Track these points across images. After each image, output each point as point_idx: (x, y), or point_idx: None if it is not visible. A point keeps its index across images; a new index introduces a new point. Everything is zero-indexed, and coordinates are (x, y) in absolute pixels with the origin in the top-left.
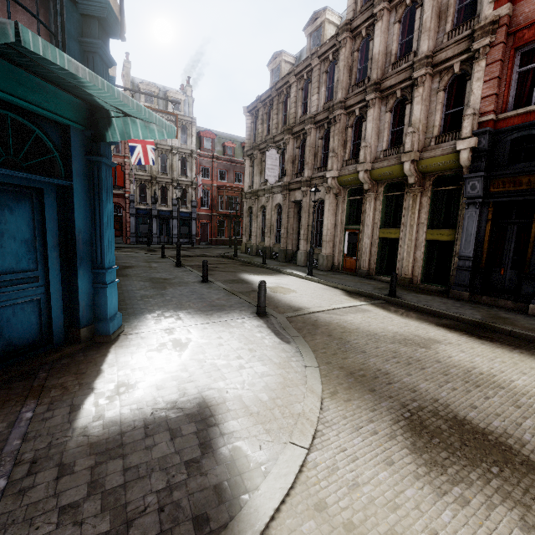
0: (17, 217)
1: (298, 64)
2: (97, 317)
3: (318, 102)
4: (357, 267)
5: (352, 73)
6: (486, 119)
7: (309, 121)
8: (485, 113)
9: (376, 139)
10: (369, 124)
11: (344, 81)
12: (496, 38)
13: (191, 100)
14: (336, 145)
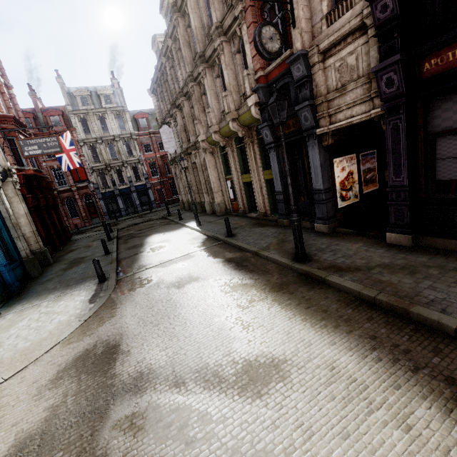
0: None
1: (162, 47)
2: None
3: (182, 77)
4: (238, 209)
5: (191, 47)
6: (257, 76)
7: (179, 96)
8: (257, 70)
9: (216, 102)
10: (208, 92)
11: (187, 57)
12: (245, 2)
13: (119, 91)
14: (197, 113)
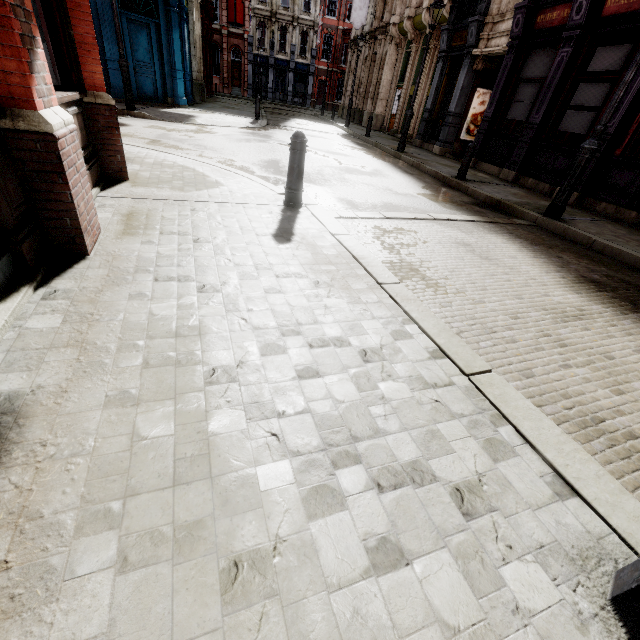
0: (142, 37)
1: None
2: (175, 95)
3: None
4: (393, 127)
5: None
6: None
7: None
8: None
9: None
10: None
11: None
12: None
13: None
14: None
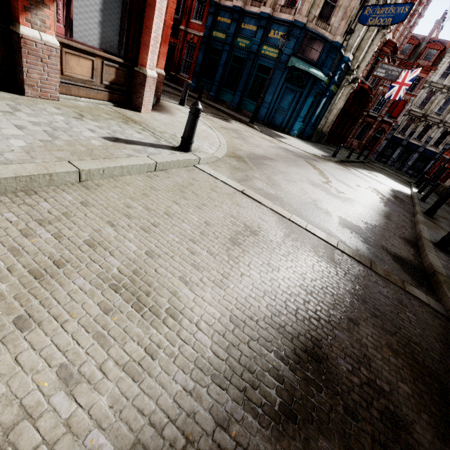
0: (290, 96)
1: None
2: (291, 129)
3: None
4: None
5: None
6: None
7: None
8: None
9: None
10: None
11: None
12: None
13: None
14: None
